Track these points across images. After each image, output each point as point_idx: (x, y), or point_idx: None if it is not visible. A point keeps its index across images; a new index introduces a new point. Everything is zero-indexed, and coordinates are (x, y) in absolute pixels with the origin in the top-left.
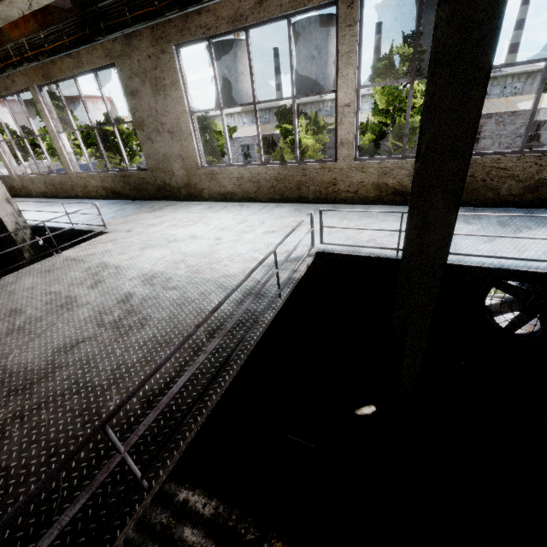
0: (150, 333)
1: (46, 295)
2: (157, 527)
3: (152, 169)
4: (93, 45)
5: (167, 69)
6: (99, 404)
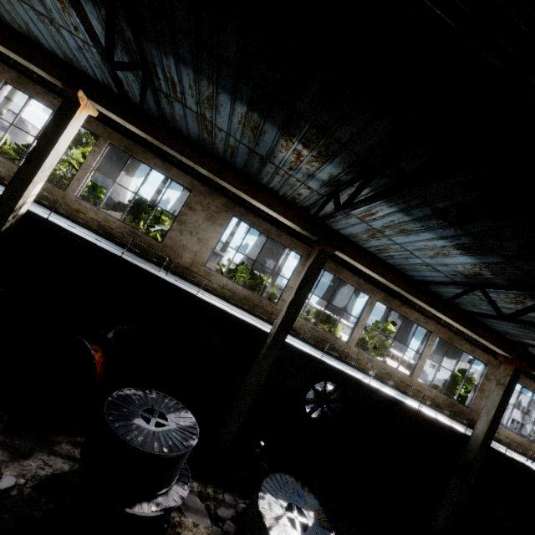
0: None
1: None
2: None
3: (472, 409)
4: (485, 353)
5: None
6: None
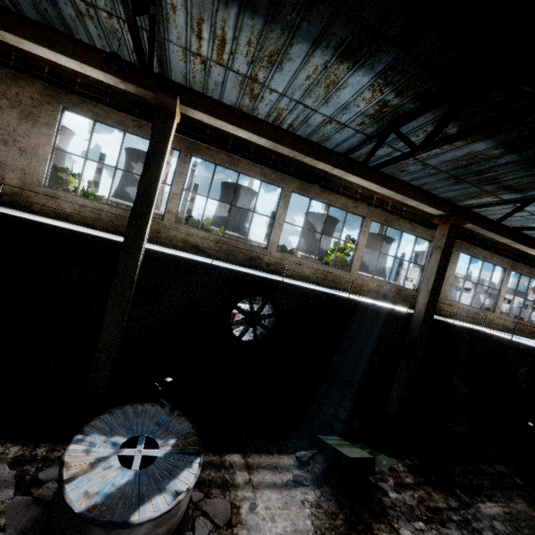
0: None
1: None
2: None
3: None
4: (427, 229)
5: (455, 257)
6: None
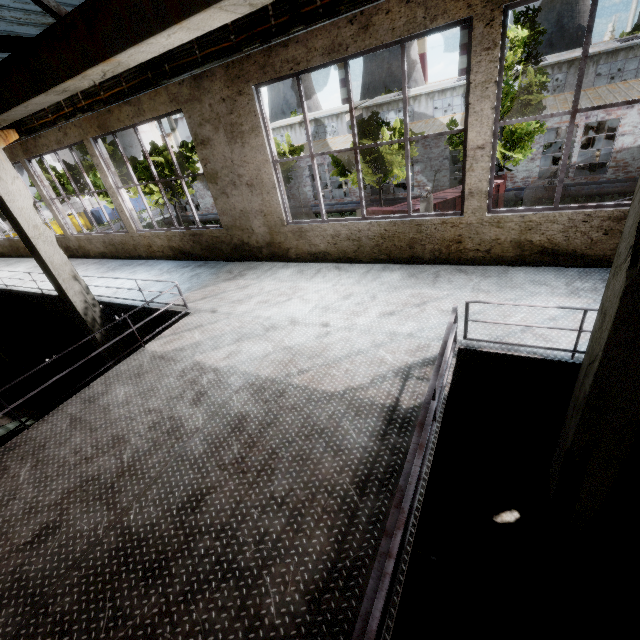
0: (285, 484)
1: (146, 414)
2: None
3: (227, 227)
4: (156, 90)
5: (246, 113)
6: (256, 601)
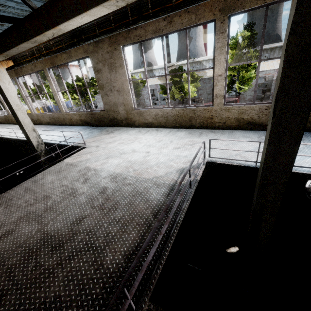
0: (121, 213)
1: (60, 187)
2: None
3: (107, 110)
4: (78, 47)
5: (117, 58)
6: (101, 258)
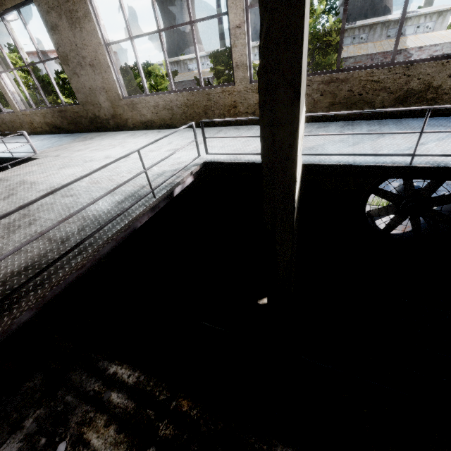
0: (33, 230)
1: None
2: (90, 393)
3: (82, 103)
4: None
5: (78, 1)
6: None
